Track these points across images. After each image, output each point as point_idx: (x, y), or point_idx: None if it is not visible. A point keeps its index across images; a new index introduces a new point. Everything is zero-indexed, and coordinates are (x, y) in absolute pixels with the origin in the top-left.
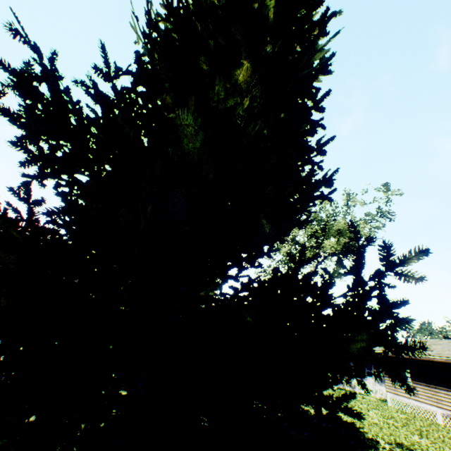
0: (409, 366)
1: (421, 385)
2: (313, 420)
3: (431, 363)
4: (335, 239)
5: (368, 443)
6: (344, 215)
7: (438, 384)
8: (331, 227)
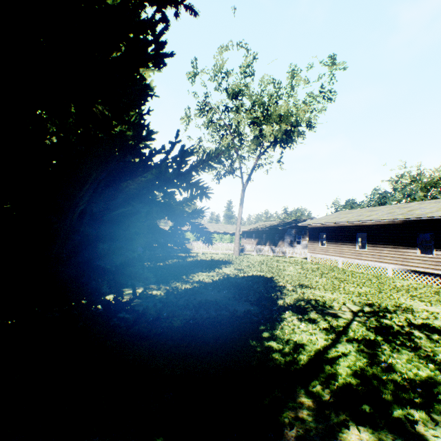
0: (326, 232)
1: (332, 244)
2: (238, 281)
3: (342, 228)
4: (278, 127)
5: (276, 289)
6: (288, 98)
7: (344, 242)
8: (273, 112)
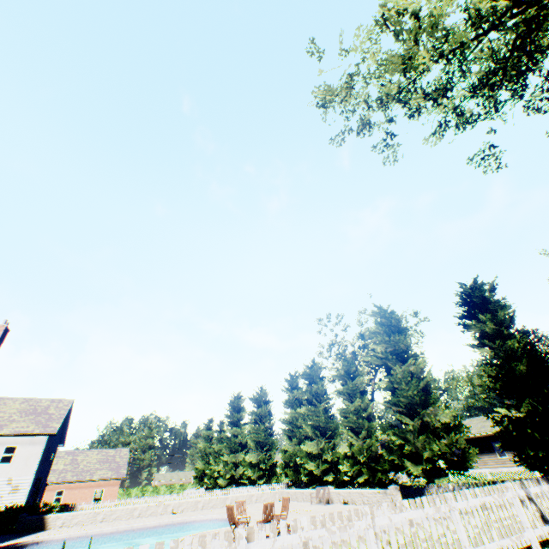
0: None
1: None
2: None
3: (474, 439)
4: None
5: None
6: None
7: (482, 452)
8: None
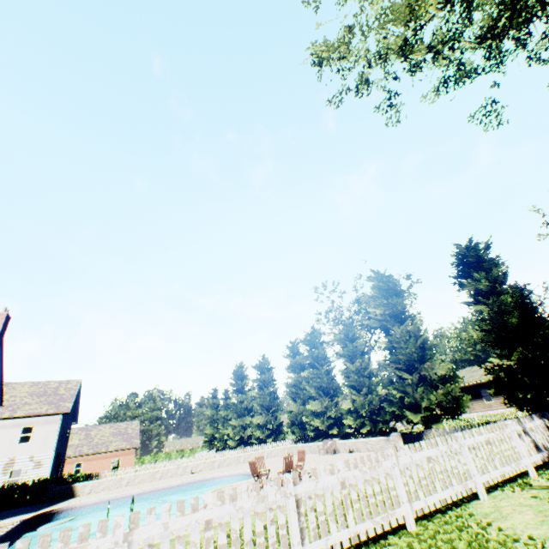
0: None
1: None
2: None
3: (463, 388)
4: None
5: None
6: None
7: (470, 399)
8: None
